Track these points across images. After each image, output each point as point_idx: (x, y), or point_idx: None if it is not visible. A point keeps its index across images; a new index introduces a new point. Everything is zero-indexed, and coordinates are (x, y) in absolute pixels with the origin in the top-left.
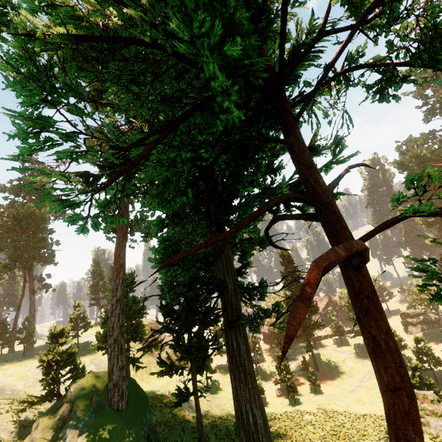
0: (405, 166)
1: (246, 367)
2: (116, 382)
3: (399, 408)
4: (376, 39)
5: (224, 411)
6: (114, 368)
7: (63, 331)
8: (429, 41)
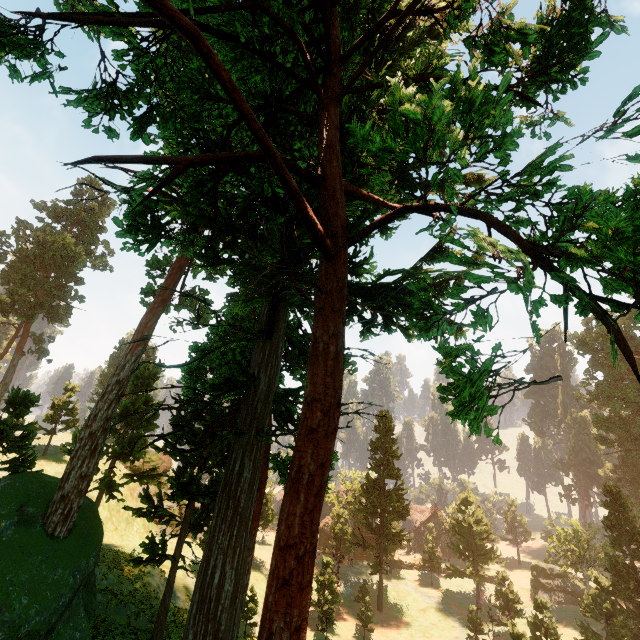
0: (587, 346)
1: (241, 503)
2: (66, 494)
3: (307, 424)
4: (447, 29)
5: None
6: (72, 472)
7: (27, 400)
8: (490, 31)
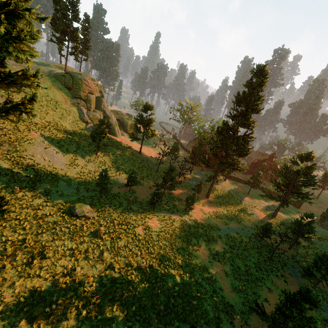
0: None
1: None
2: None
3: None
4: None
5: (87, 177)
6: None
7: None
8: None
